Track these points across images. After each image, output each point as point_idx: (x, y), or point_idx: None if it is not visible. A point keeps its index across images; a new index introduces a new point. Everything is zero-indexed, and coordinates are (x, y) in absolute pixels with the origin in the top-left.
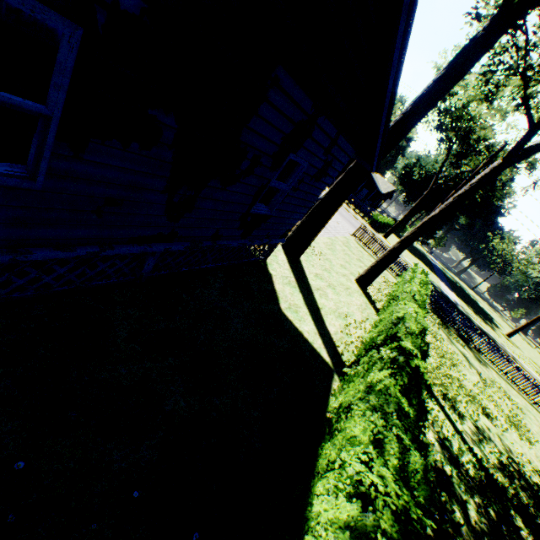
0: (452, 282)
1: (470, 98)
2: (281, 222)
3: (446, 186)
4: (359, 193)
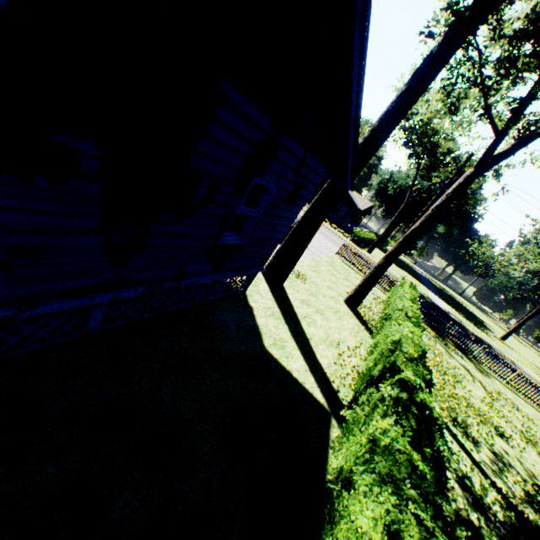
0: (440, 290)
1: (431, 115)
2: (256, 250)
3: (421, 198)
4: (339, 212)
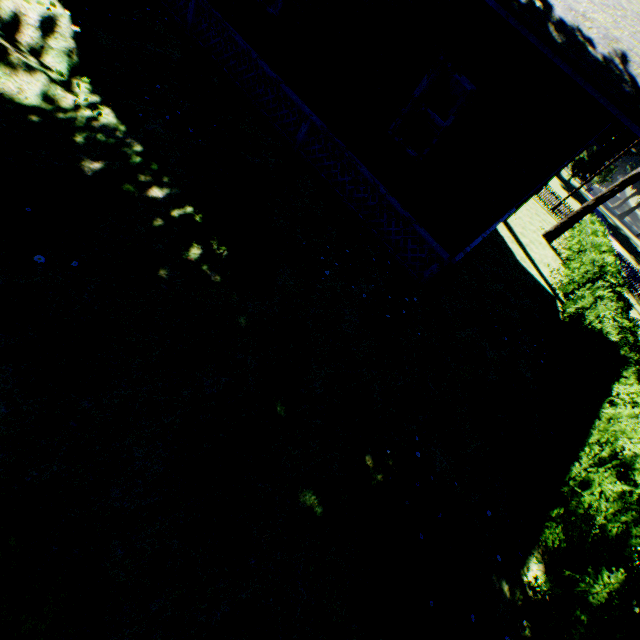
0: (614, 229)
1: None
2: None
3: None
4: None
